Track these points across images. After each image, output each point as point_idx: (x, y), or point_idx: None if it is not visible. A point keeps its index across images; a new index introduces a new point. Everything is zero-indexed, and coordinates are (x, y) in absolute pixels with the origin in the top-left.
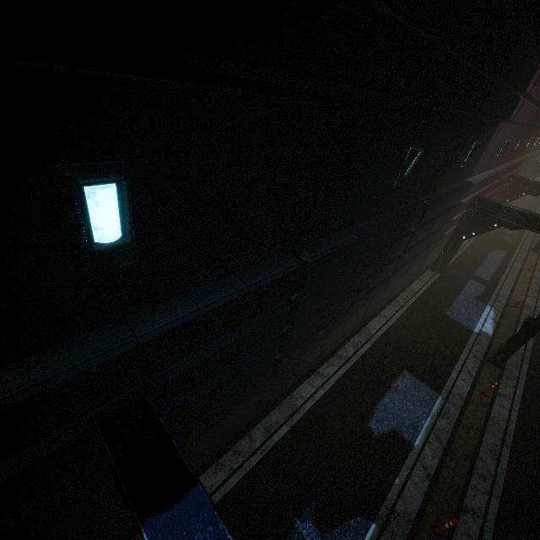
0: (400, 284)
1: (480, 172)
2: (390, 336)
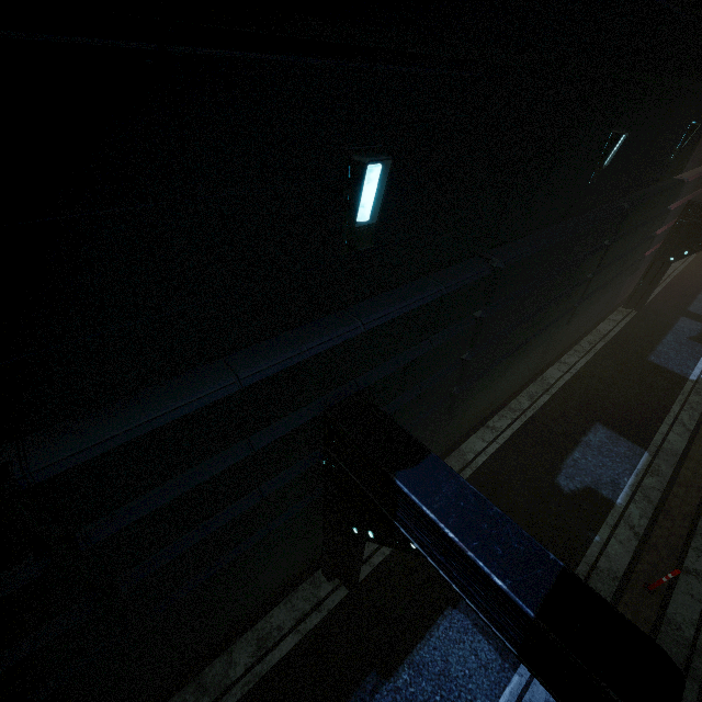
0: (584, 324)
1: (696, 166)
2: (574, 385)
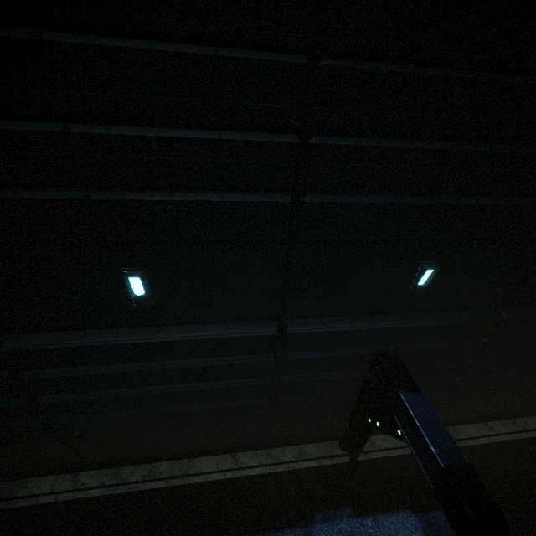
0: None
1: None
2: None
